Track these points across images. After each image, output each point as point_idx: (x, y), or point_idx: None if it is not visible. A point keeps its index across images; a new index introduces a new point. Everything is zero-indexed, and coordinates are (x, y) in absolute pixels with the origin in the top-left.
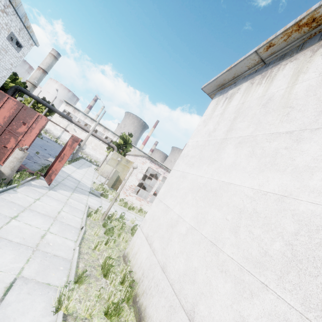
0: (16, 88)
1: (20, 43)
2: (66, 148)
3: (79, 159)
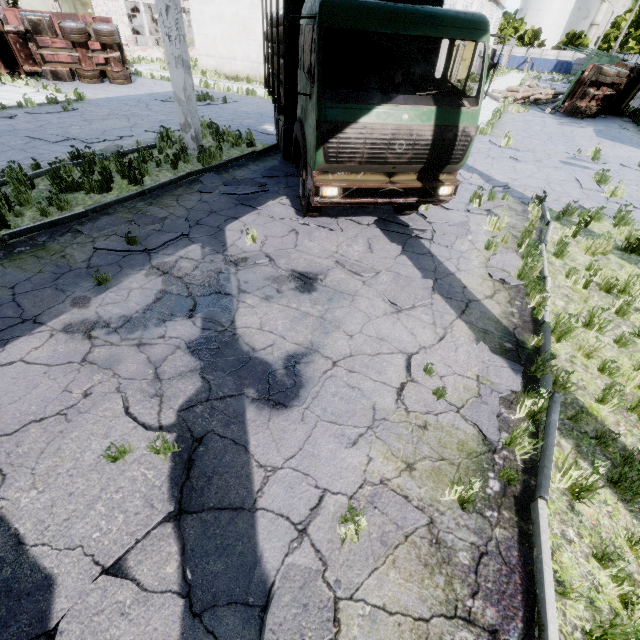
0: None
1: None
2: None
3: None
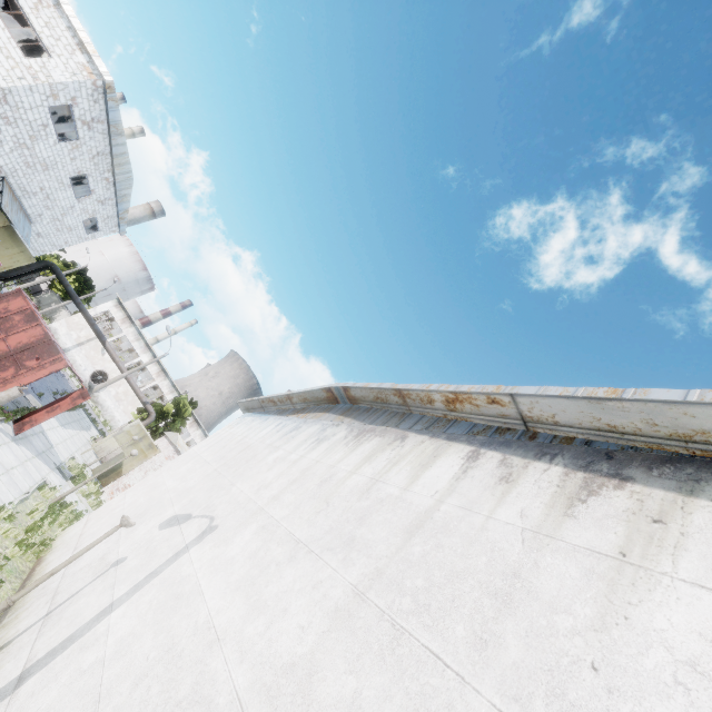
0: (49, 265)
1: (98, 227)
2: (66, 400)
3: (76, 408)
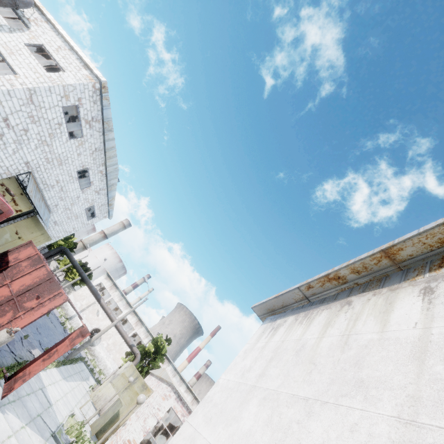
0: (62, 249)
1: (95, 214)
2: (65, 342)
3: (78, 361)
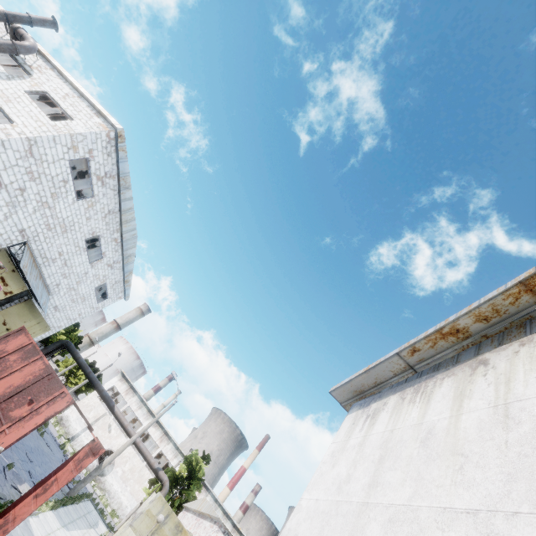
0: (64, 343)
1: (107, 294)
2: (68, 466)
3: (82, 499)
